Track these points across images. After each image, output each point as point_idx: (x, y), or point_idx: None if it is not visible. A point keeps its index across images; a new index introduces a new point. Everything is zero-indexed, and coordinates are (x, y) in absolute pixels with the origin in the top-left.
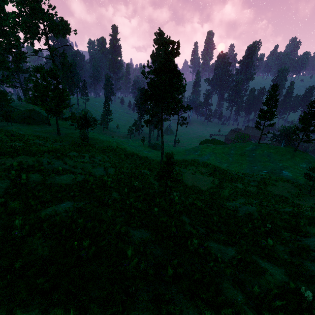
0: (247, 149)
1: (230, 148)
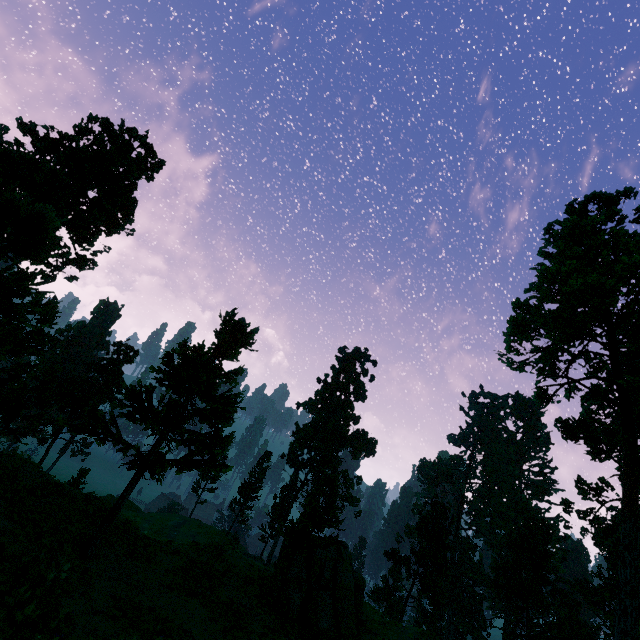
0: (170, 524)
1: (145, 518)
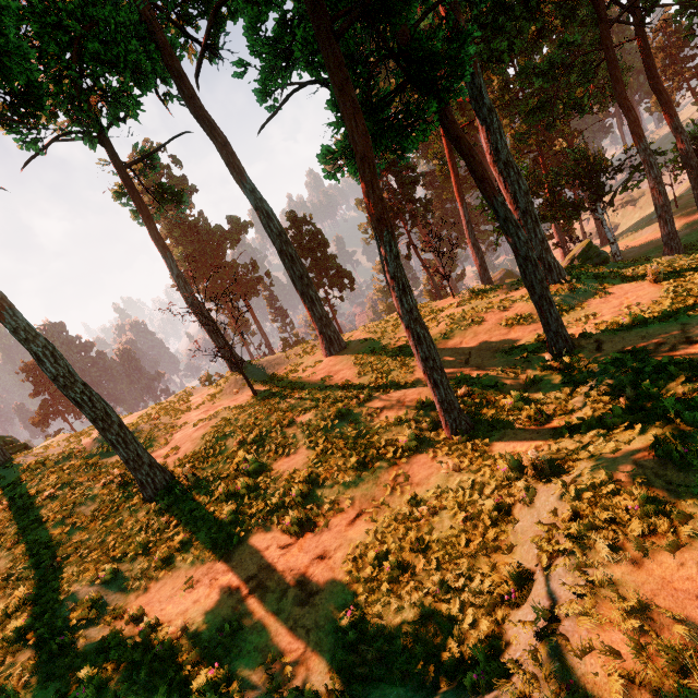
0: None
1: None
